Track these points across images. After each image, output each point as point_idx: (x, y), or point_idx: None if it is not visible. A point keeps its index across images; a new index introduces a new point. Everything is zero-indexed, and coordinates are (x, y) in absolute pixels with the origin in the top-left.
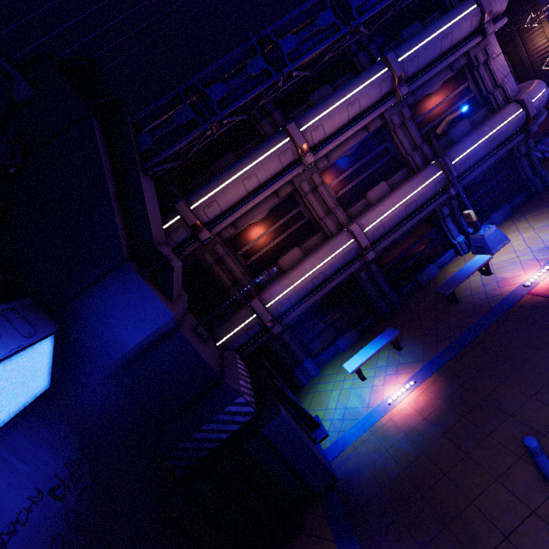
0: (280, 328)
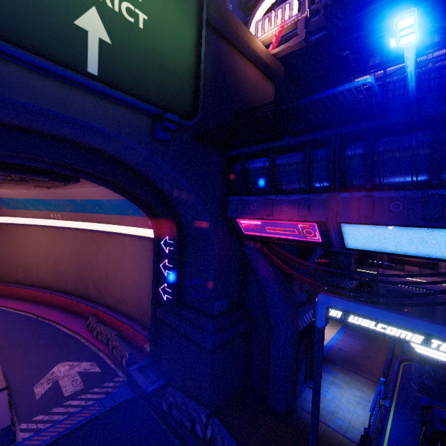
0: (381, 284)
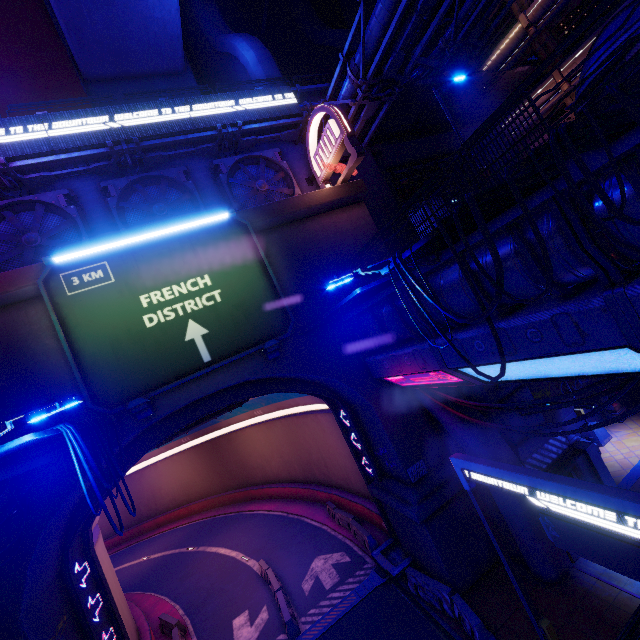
0: None
